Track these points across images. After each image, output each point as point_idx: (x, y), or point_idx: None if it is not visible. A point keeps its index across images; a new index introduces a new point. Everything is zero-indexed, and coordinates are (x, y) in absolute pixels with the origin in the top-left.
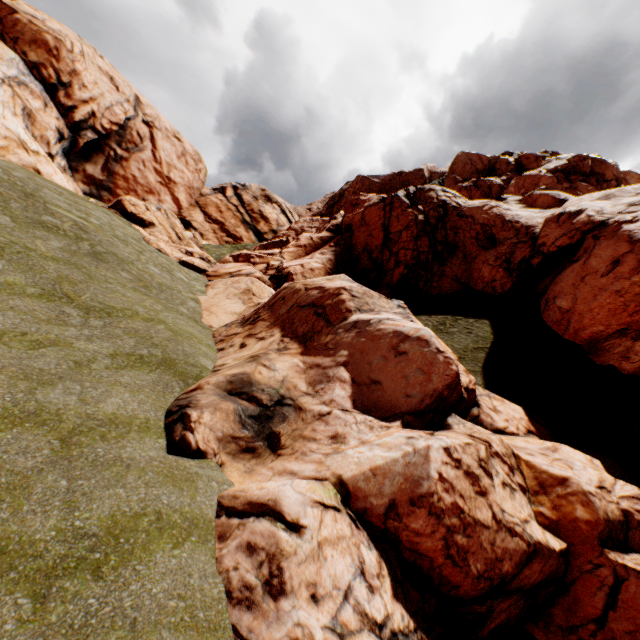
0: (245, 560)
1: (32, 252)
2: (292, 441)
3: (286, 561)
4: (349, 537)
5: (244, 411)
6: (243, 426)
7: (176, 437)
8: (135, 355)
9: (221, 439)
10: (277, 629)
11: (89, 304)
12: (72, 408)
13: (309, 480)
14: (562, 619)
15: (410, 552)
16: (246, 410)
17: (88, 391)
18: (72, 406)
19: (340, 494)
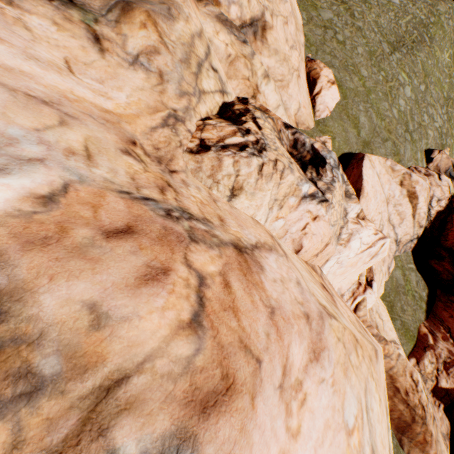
0: (423, 170)
1: (453, 86)
2: (452, 187)
3: (432, 177)
4: (444, 196)
5: (450, 170)
6: (444, 172)
7: (433, 150)
8: (442, 133)
9: (436, 166)
10: (420, 175)
11: (448, 112)
12: (425, 123)
13: (451, 184)
14: (452, 299)
15: (450, 219)
16: (451, 171)
17: (429, 125)
18: (425, 122)
19: (452, 195)
